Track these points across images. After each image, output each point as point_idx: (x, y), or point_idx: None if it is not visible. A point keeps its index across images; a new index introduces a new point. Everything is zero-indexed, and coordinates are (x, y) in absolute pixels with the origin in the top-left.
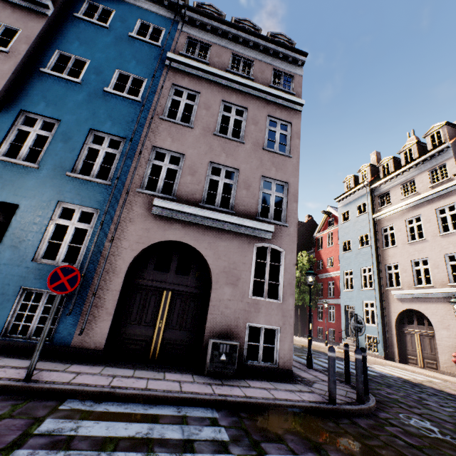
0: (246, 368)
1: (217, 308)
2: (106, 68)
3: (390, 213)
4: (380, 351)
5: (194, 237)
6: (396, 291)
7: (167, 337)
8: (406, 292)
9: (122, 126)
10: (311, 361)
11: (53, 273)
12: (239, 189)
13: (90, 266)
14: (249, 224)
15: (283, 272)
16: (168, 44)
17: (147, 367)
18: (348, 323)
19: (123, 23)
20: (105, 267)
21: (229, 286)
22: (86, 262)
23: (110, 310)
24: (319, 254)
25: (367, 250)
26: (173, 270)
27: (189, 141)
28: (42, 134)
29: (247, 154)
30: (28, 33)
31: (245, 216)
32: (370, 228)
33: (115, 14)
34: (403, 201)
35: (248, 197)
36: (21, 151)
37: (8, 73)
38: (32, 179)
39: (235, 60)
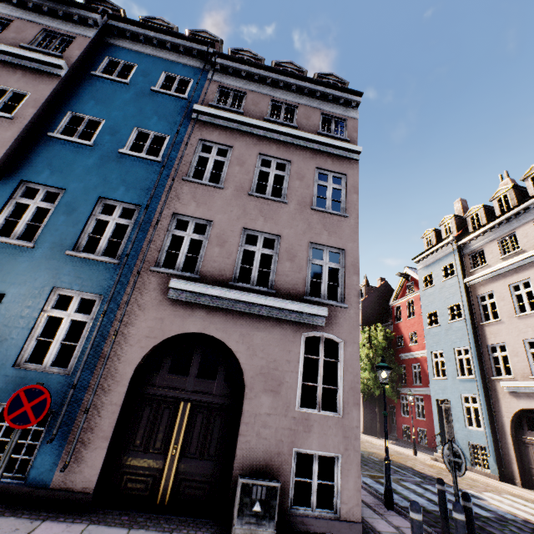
0: (293, 519)
1: (252, 427)
2: (123, 127)
3: (486, 276)
4: (492, 468)
5: (222, 327)
6: (506, 382)
7: (183, 470)
8: (521, 384)
9: (138, 191)
10: (390, 498)
11: (13, 398)
12: (280, 260)
13: (86, 372)
14: (293, 308)
15: (342, 372)
16: (196, 95)
17: (150, 520)
18: (443, 423)
19: (146, 78)
20: (105, 372)
21: (267, 394)
22: (80, 366)
23: (106, 432)
24: (398, 327)
25: (460, 325)
26: (194, 372)
27: (218, 204)
28: (43, 206)
29: (291, 217)
30: (38, 96)
31: (289, 296)
32: (462, 296)
33: (137, 69)
34: (503, 261)
35: (292, 270)
36: (17, 228)
37: (10, 140)
38: (25, 261)
39: (276, 107)
